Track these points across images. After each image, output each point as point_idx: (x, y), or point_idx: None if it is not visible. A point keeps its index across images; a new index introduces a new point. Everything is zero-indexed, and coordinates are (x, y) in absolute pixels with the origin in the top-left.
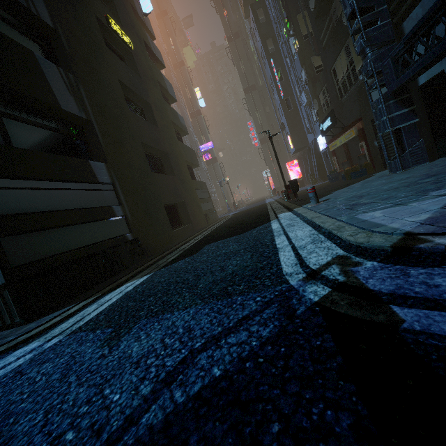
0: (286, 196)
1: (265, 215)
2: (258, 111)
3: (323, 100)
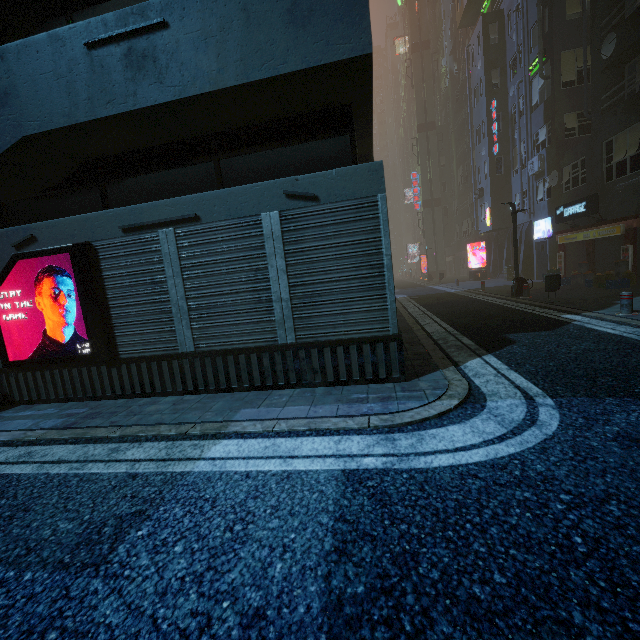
0: (514, 291)
1: (523, 312)
2: (431, 160)
3: (570, 176)
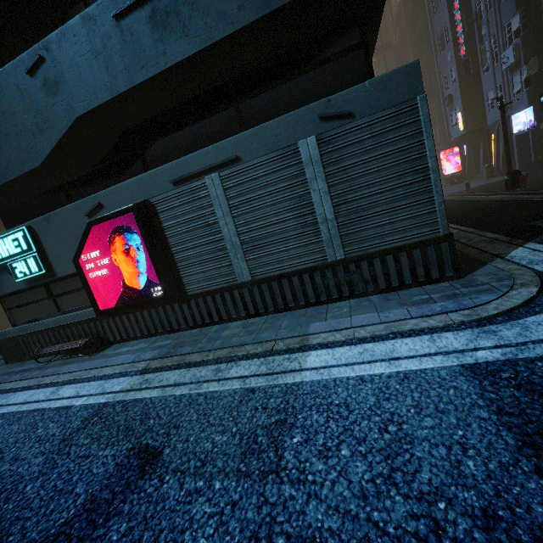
0: (509, 185)
1: (531, 201)
2: None
3: None
